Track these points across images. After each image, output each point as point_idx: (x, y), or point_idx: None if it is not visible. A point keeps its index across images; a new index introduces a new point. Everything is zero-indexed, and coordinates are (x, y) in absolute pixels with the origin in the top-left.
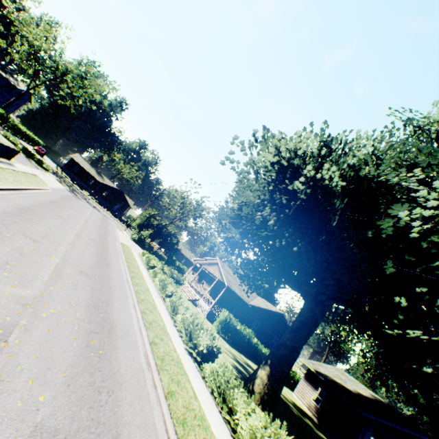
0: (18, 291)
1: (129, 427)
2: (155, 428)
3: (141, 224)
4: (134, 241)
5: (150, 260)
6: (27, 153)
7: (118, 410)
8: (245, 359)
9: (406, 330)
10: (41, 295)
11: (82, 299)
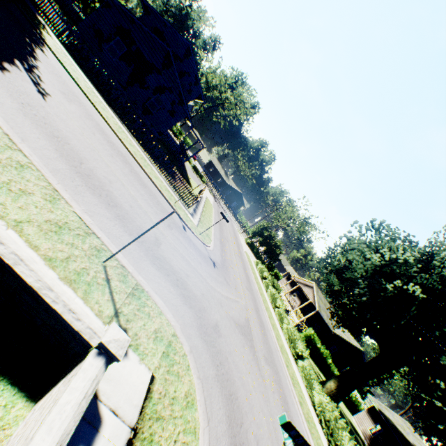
0: (242, 302)
1: (278, 368)
2: (284, 374)
3: (255, 232)
4: (247, 244)
5: (263, 272)
6: (195, 170)
7: (275, 361)
8: (318, 370)
9: (432, 399)
10: (246, 304)
11: (252, 306)
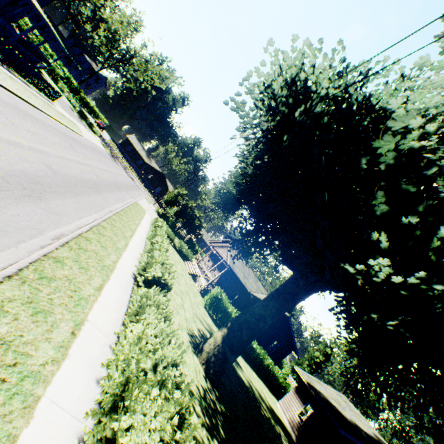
0: None
1: None
2: None
3: (169, 201)
4: (158, 215)
5: (157, 222)
6: (82, 116)
7: None
8: None
9: (369, 262)
10: None
11: (22, 167)
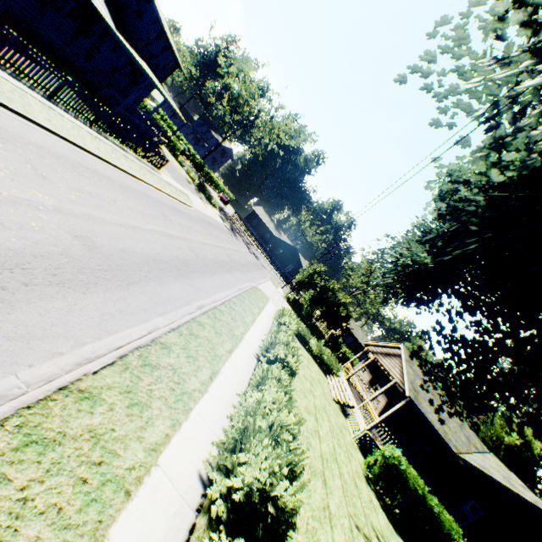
0: None
1: None
2: None
3: (301, 282)
4: (287, 302)
5: (282, 315)
6: (201, 189)
7: None
8: None
9: None
10: None
11: None
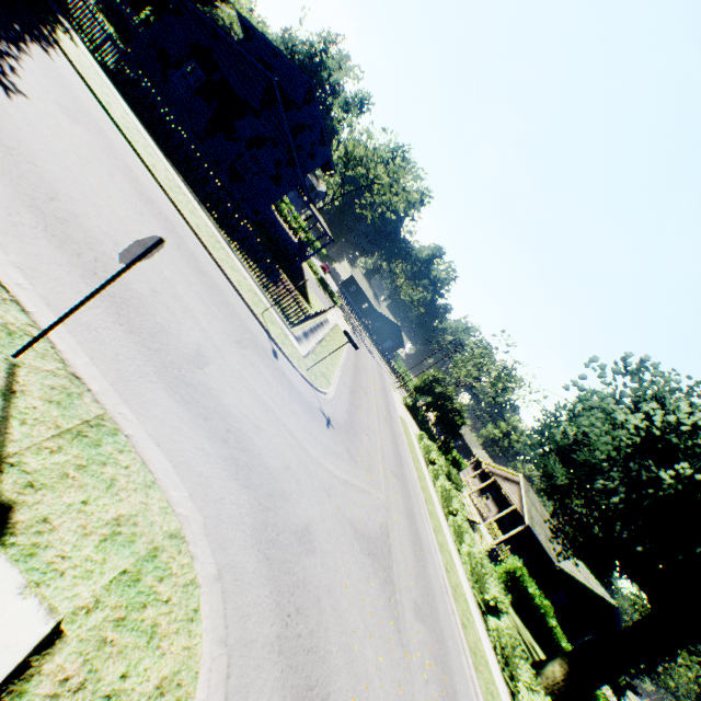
0: (380, 495)
1: (445, 630)
2: (457, 642)
3: (419, 387)
4: (405, 407)
5: (430, 452)
6: (323, 284)
7: (438, 614)
8: (531, 639)
9: None
10: (387, 499)
11: (401, 506)
